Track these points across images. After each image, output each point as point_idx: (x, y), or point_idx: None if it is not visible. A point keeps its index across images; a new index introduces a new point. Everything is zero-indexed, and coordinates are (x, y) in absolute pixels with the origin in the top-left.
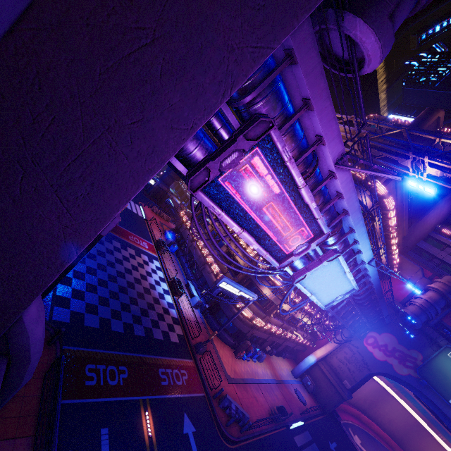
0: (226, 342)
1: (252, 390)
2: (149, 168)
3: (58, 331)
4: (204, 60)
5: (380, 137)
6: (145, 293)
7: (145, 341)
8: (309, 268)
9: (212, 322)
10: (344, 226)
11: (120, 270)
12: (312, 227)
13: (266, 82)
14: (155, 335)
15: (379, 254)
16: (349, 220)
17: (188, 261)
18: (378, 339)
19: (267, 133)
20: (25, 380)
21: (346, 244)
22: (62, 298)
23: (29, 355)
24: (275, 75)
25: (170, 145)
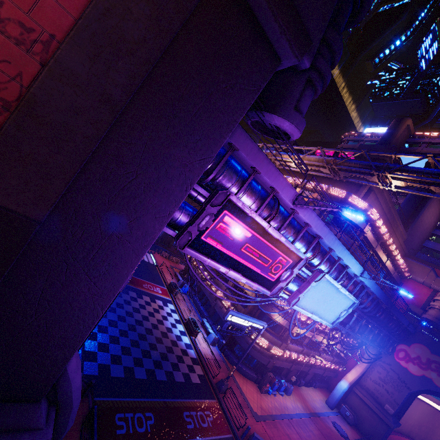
0: (248, 377)
1: (283, 426)
2: (144, 245)
3: (90, 383)
4: (169, 176)
5: (345, 161)
6: (163, 337)
7: (167, 385)
8: (300, 291)
9: (231, 357)
10: (325, 247)
11: (138, 319)
12: (289, 255)
13: (219, 166)
14: (176, 378)
15: (382, 261)
16: (325, 242)
17: (200, 299)
18: (408, 351)
19: (227, 199)
20: (69, 426)
21: (331, 263)
22: (90, 353)
23: (71, 401)
24: (224, 160)
25: (157, 228)
